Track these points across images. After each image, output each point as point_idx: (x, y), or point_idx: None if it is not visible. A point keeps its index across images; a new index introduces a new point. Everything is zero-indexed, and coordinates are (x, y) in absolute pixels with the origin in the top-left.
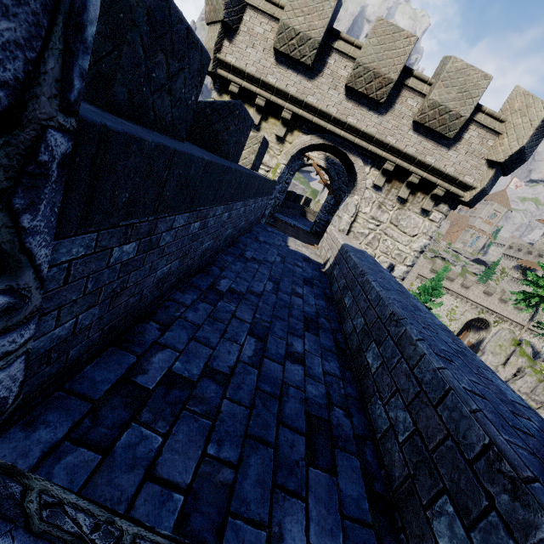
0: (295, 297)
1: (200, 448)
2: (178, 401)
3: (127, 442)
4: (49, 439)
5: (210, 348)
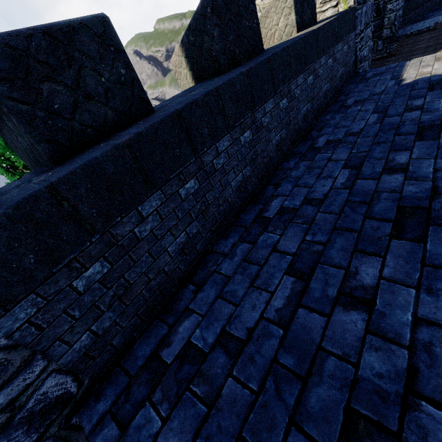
0: (389, 176)
1: (190, 441)
2: (189, 377)
3: (140, 421)
4: (103, 410)
5: (235, 304)
